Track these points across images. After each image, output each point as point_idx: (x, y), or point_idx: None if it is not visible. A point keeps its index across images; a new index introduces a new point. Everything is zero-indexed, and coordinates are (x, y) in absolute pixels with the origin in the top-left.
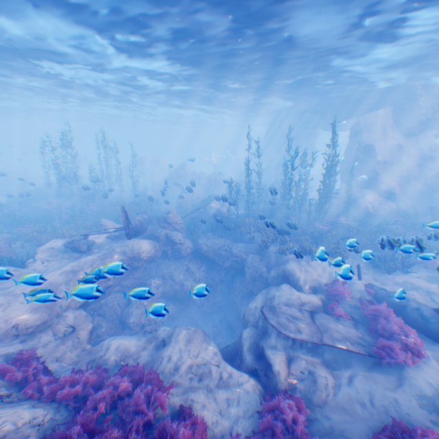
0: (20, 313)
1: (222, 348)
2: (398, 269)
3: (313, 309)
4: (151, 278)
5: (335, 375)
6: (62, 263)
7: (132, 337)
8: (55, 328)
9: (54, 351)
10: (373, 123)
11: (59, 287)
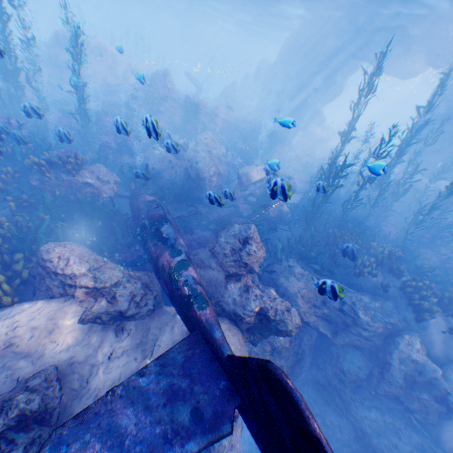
0: None
1: None
2: None
3: None
4: None
5: None
6: None
7: None
8: None
9: None
10: None
11: None
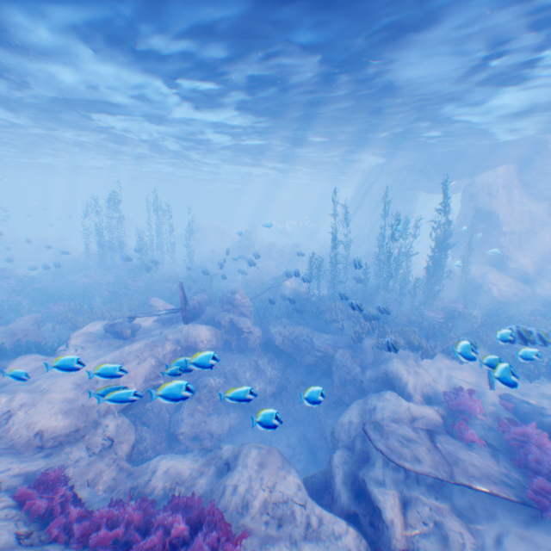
0: (46, 416)
1: (306, 479)
2: (543, 376)
3: (432, 428)
4: (209, 375)
5: (473, 531)
6: (100, 351)
7: (185, 456)
8: (88, 439)
9: (85, 471)
10: (493, 183)
11: (96, 383)
